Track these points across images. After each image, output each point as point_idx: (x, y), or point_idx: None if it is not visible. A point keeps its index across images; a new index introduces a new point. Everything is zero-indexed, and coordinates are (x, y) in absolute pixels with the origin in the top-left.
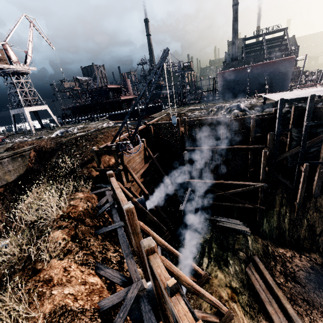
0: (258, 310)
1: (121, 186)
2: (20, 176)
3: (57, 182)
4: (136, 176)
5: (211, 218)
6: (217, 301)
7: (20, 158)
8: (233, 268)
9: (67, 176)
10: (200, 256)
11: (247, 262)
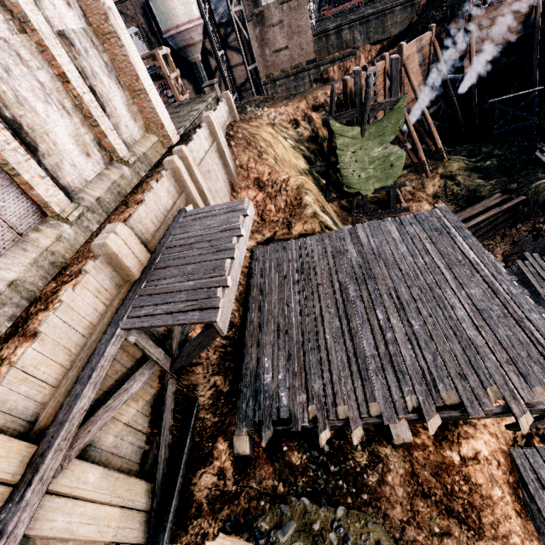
0: (459, 206)
1: (436, 45)
2: (401, 32)
3: (412, 39)
4: (474, 45)
5: (539, 147)
6: (418, 142)
7: (410, 8)
8: (485, 184)
9: (421, 33)
10: (464, 155)
11: (506, 192)
